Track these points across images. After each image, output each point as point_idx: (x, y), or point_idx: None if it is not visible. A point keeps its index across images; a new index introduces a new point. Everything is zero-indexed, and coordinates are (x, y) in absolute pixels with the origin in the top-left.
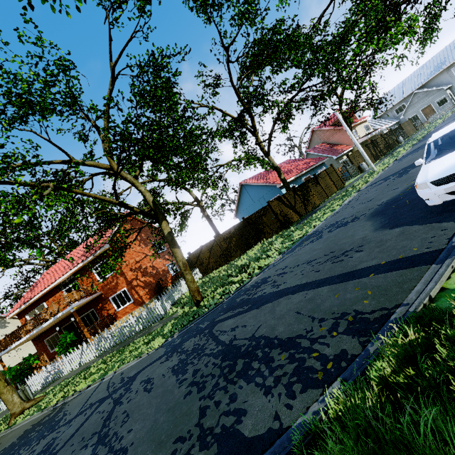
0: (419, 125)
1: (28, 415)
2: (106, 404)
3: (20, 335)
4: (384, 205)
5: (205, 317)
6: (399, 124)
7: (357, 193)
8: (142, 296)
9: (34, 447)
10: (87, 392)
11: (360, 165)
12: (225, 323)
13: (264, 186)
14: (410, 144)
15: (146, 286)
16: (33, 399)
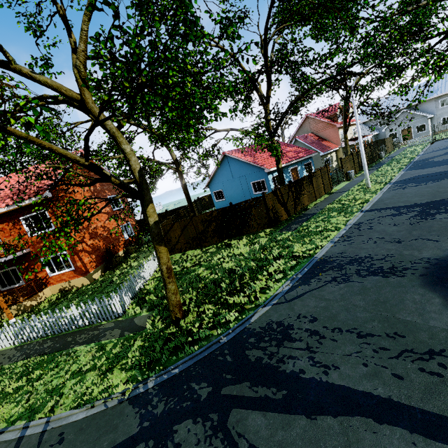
0: (397, 145)
1: None
2: None
3: None
4: (440, 269)
5: (198, 365)
6: (384, 139)
7: (360, 213)
8: (87, 263)
9: None
10: None
11: (348, 172)
12: (250, 421)
13: (251, 165)
14: (398, 167)
15: (94, 251)
16: None
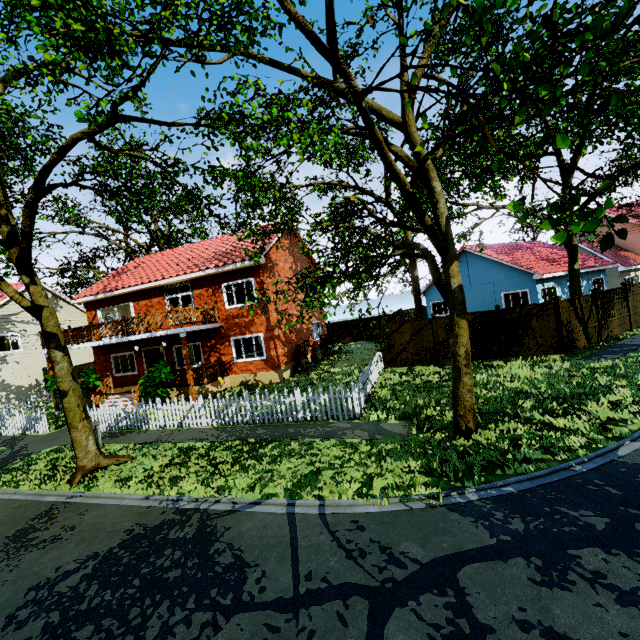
0: None
1: (108, 484)
2: (418, 632)
3: (90, 337)
4: None
5: (550, 488)
6: None
7: None
8: (280, 356)
9: (210, 633)
10: (265, 519)
11: None
12: None
13: (506, 268)
14: None
15: (287, 343)
16: (114, 455)
